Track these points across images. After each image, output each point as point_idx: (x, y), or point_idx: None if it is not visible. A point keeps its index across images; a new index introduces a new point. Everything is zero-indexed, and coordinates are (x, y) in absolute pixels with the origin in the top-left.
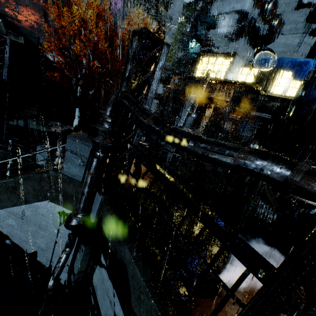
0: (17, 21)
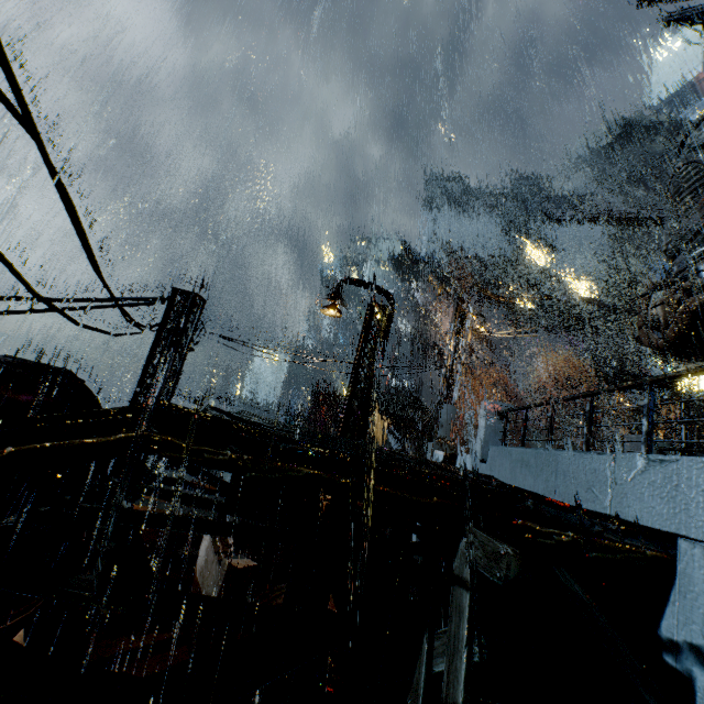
0: None
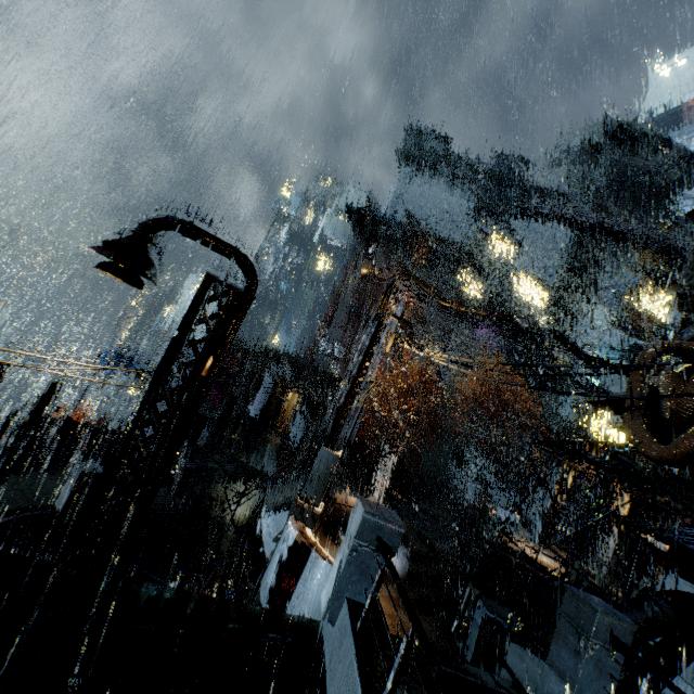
0: None
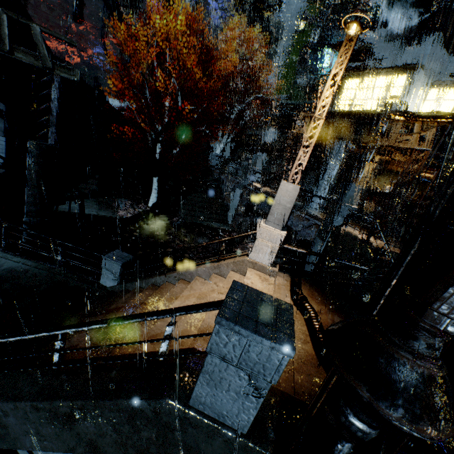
0: (68, 58)
